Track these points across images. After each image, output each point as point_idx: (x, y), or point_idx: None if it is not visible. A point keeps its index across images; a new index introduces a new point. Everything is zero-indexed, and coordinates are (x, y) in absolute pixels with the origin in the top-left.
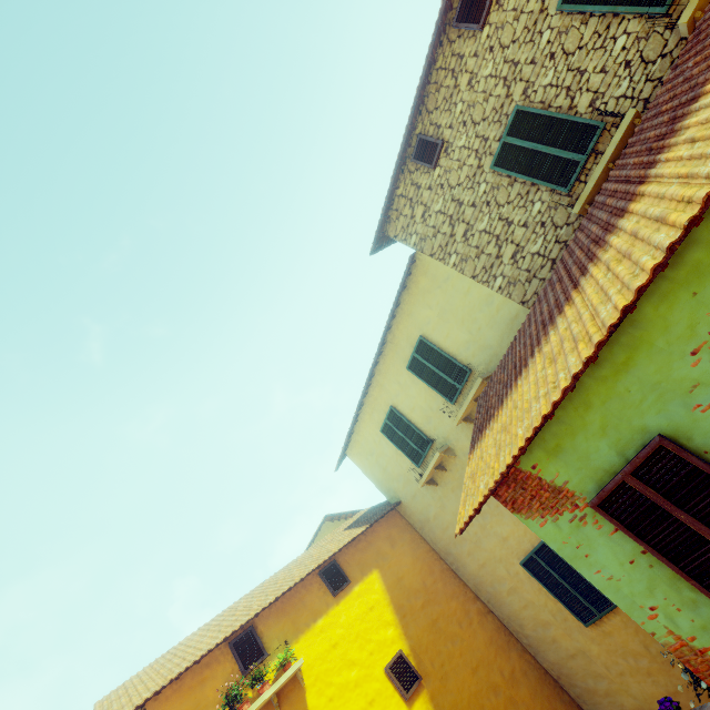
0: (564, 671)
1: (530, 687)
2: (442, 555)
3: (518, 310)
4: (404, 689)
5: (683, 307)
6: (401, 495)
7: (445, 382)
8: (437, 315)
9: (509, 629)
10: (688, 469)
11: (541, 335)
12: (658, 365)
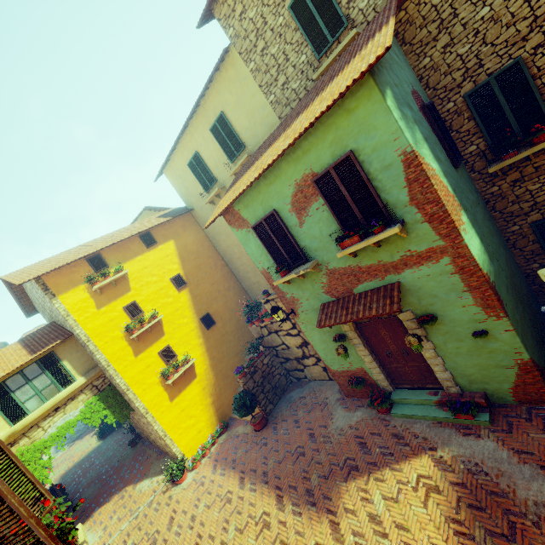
0: (250, 288)
1: (235, 292)
2: (211, 239)
3: (276, 121)
4: (178, 286)
5: (292, 169)
6: (194, 205)
7: (230, 148)
8: (235, 102)
9: (234, 273)
10: (277, 222)
11: (264, 152)
12: (281, 186)
